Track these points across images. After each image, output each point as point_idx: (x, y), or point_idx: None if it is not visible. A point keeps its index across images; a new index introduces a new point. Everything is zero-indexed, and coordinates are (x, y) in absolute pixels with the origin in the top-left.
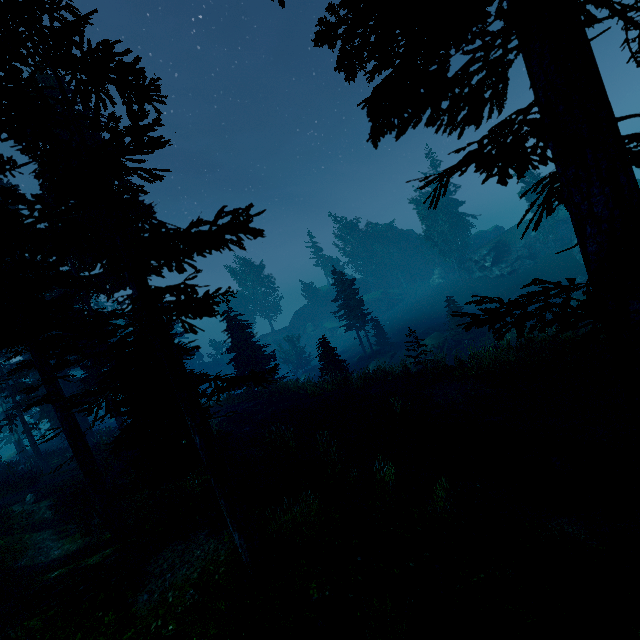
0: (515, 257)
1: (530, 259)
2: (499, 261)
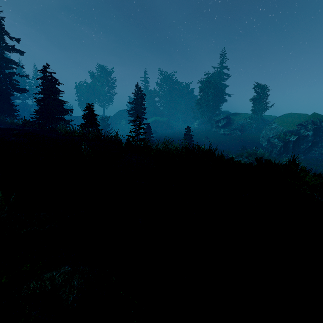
0: (234, 128)
1: (240, 132)
2: (226, 126)
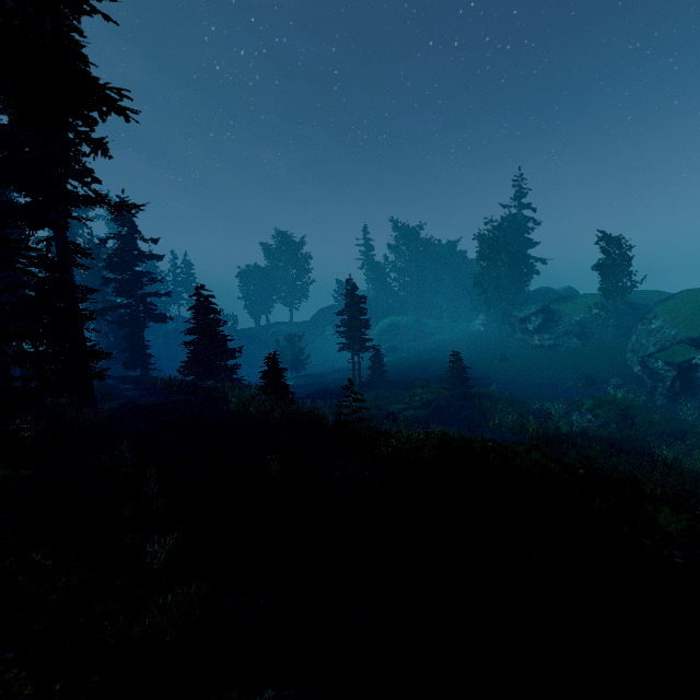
0: (564, 331)
1: (579, 338)
2: (544, 329)
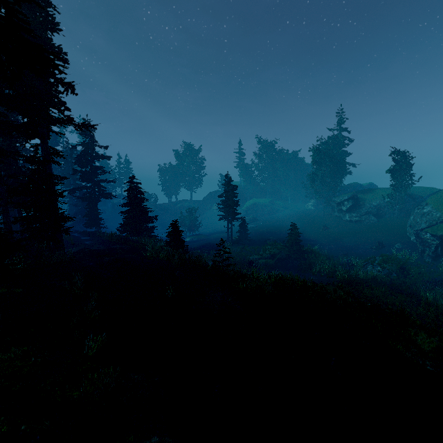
0: (365, 211)
1: (376, 217)
2: (353, 210)
